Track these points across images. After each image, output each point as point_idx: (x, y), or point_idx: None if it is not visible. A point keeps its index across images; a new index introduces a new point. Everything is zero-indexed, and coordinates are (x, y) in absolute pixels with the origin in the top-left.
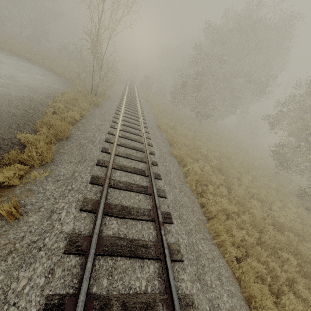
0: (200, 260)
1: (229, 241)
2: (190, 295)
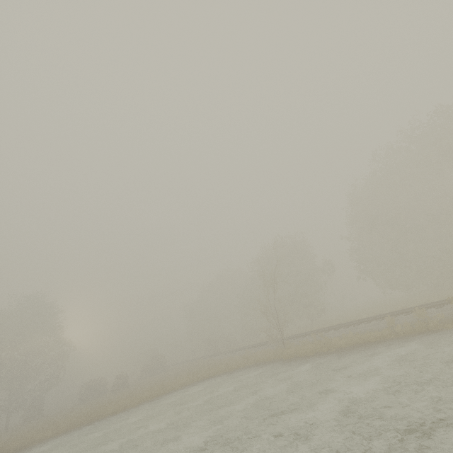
0: None
1: None
2: None
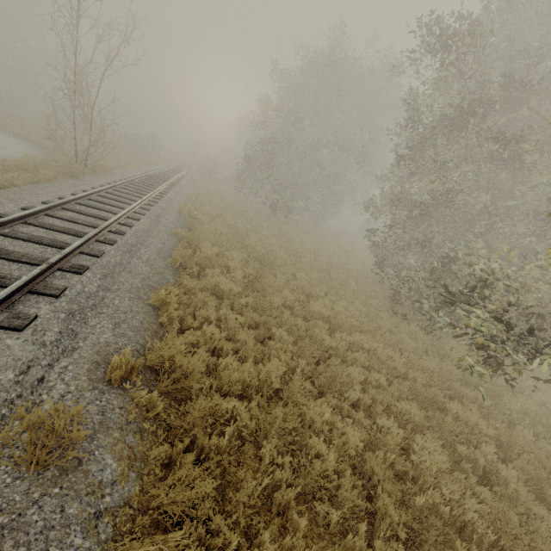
0: (102, 309)
1: (187, 310)
2: (33, 314)
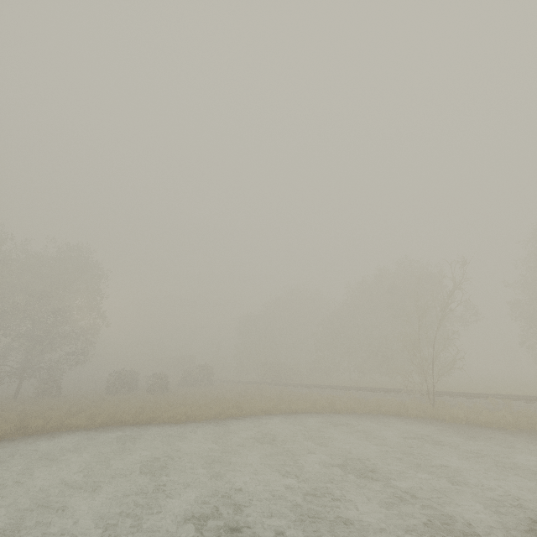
0: None
1: None
2: None
